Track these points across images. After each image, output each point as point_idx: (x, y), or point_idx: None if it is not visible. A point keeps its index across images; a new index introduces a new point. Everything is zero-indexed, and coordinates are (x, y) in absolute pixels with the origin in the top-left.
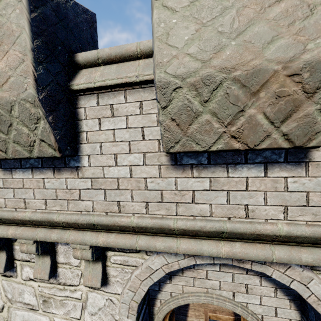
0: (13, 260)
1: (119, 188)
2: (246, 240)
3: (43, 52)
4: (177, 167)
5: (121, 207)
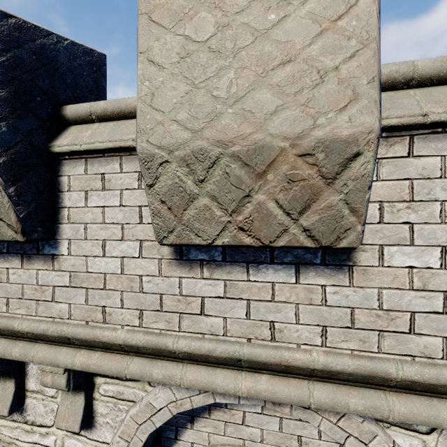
0: None
1: (105, 288)
2: (275, 372)
3: (10, 106)
4: (183, 263)
5: (107, 315)
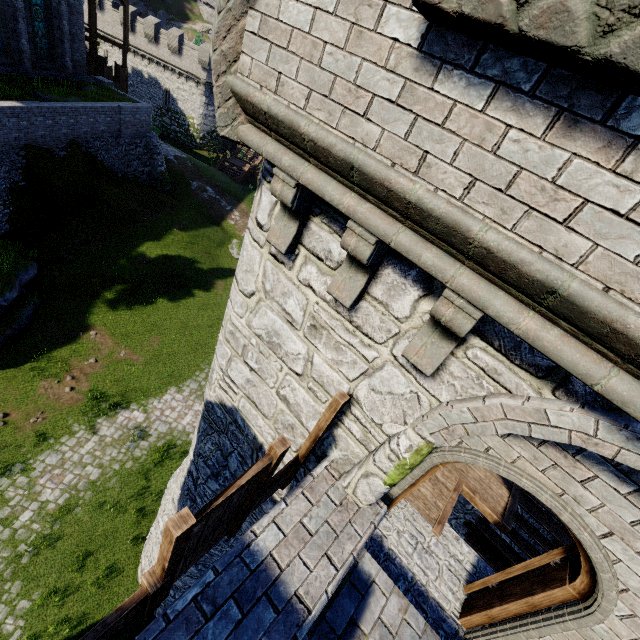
0: (298, 242)
1: None
2: None
3: None
4: None
5: None
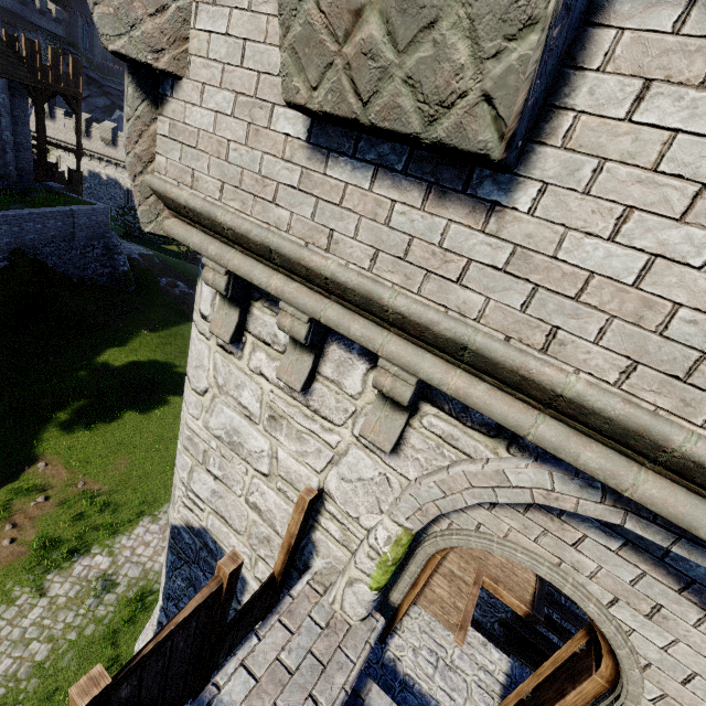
0: (243, 329)
1: (577, 299)
2: None
3: None
4: None
5: (554, 343)
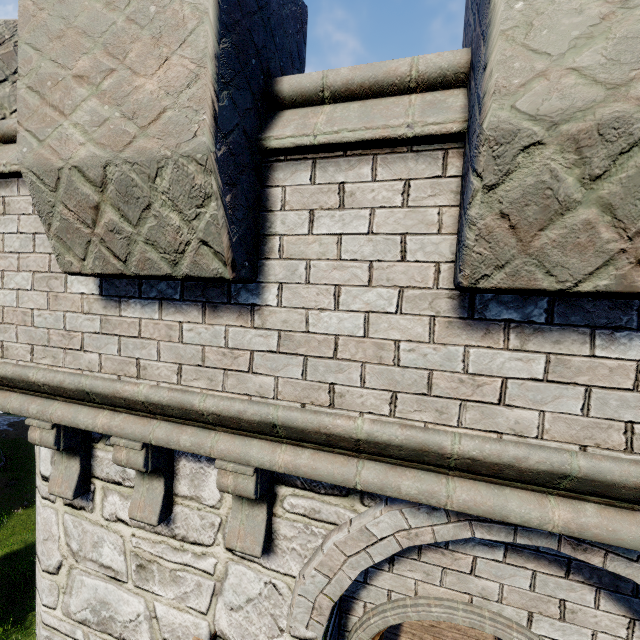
0: (90, 477)
1: (336, 357)
2: (612, 501)
3: (231, 66)
4: (473, 324)
5: (336, 397)
